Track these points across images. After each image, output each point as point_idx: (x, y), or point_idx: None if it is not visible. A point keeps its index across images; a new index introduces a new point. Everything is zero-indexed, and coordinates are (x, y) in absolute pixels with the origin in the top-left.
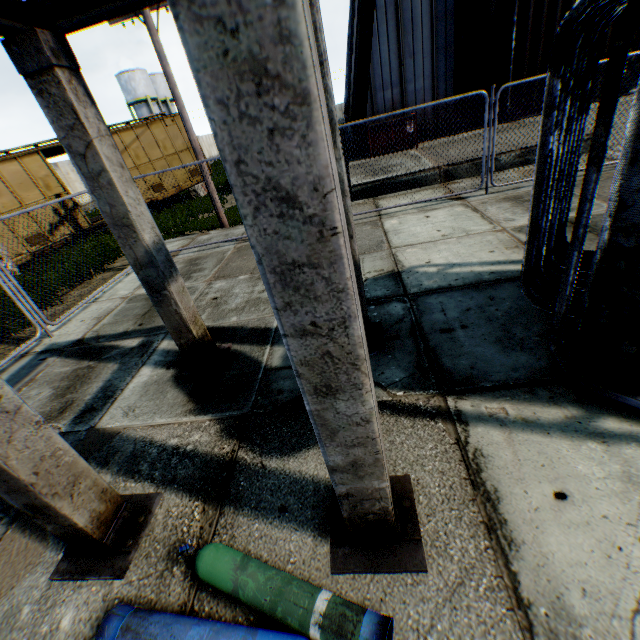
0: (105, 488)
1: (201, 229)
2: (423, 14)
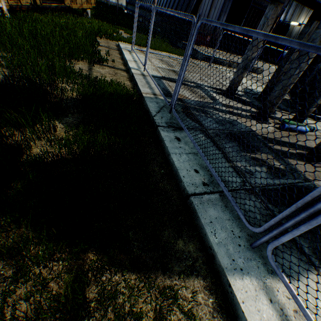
0: None
1: (130, 43)
2: None
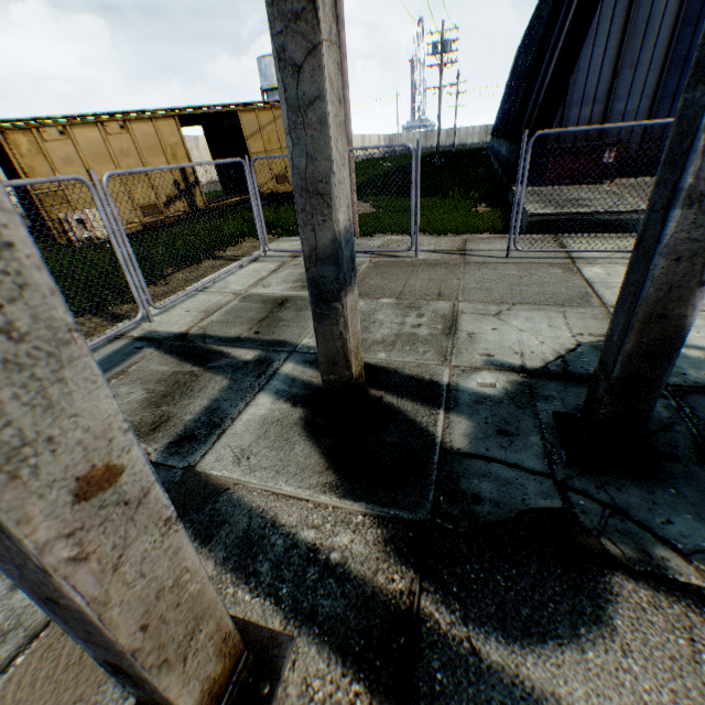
0: (227, 631)
1: None
2: (665, 13)
